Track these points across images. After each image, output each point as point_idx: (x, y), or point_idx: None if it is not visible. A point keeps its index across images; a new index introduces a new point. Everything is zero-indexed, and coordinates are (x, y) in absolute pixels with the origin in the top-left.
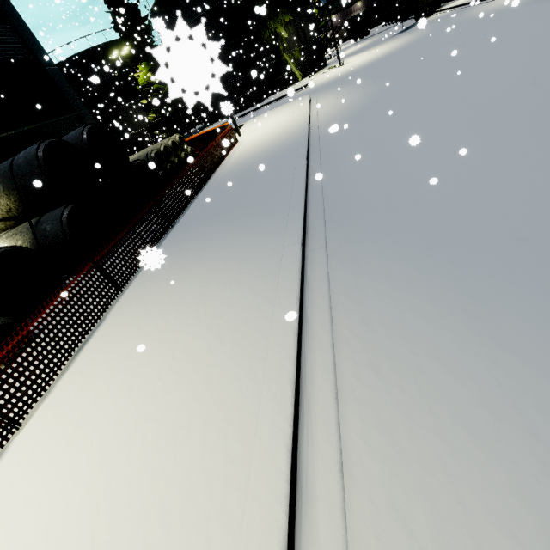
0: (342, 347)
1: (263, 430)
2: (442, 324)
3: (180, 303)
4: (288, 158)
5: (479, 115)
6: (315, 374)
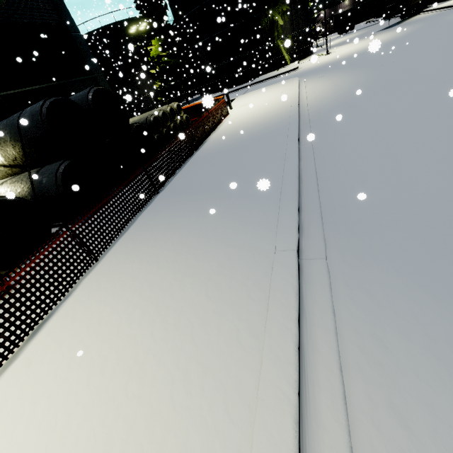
0: None
1: None
2: None
3: (148, 298)
4: (278, 137)
5: None
6: None
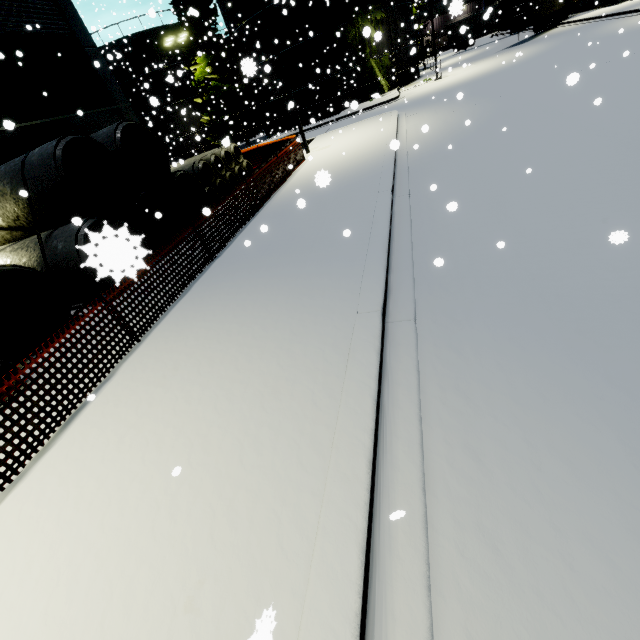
0: (437, 490)
1: (310, 636)
2: (602, 484)
3: (209, 374)
4: (367, 188)
5: (634, 158)
6: (395, 533)
